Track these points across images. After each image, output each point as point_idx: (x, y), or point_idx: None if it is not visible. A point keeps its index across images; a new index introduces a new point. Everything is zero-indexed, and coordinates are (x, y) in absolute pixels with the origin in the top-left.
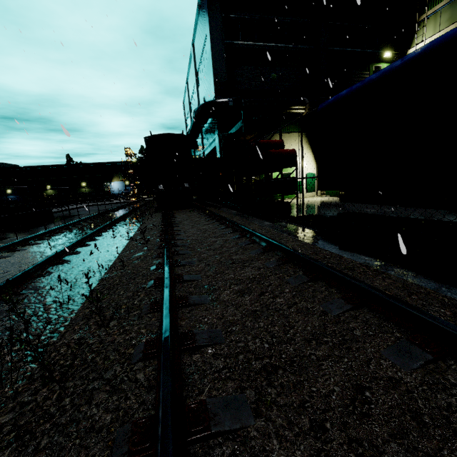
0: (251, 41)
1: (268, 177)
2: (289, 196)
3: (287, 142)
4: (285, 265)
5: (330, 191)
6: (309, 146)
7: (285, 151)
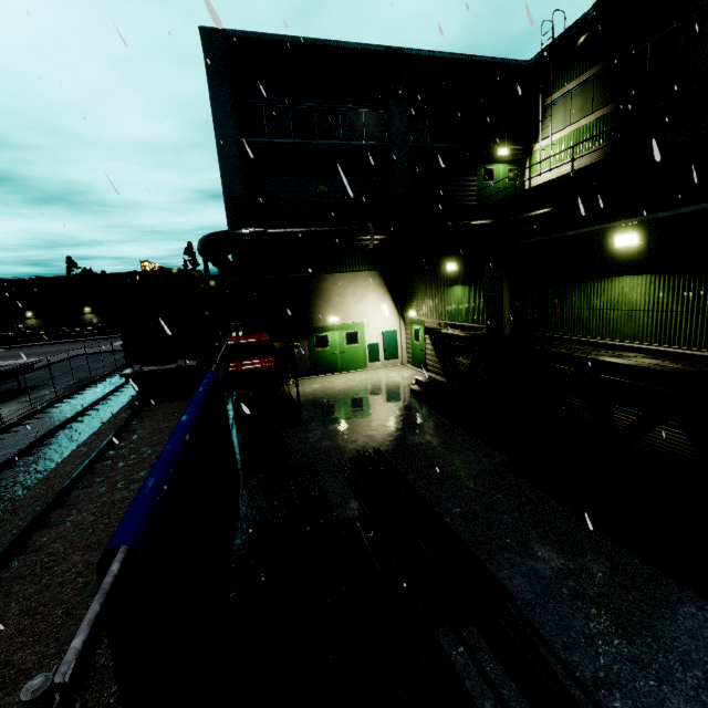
0: (285, 136)
1: (321, 339)
2: (357, 366)
3: (350, 286)
4: None
5: (416, 361)
6: (386, 289)
7: (257, 368)
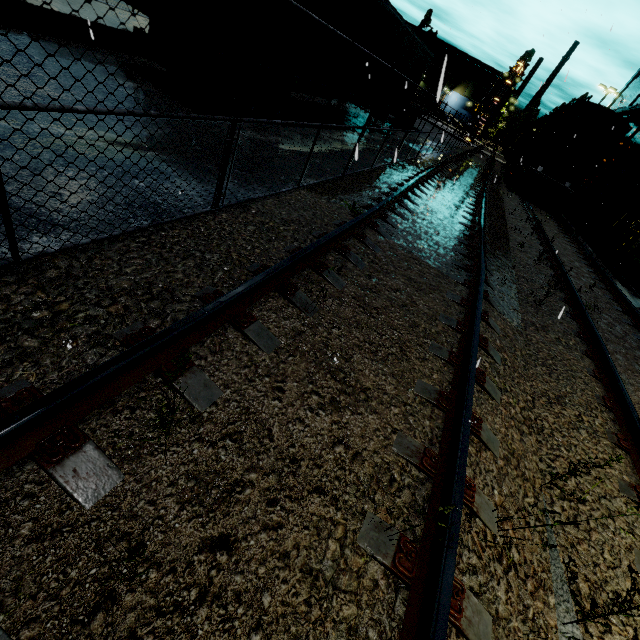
0: None
1: None
2: None
3: None
4: (614, 301)
5: None
6: None
7: None
